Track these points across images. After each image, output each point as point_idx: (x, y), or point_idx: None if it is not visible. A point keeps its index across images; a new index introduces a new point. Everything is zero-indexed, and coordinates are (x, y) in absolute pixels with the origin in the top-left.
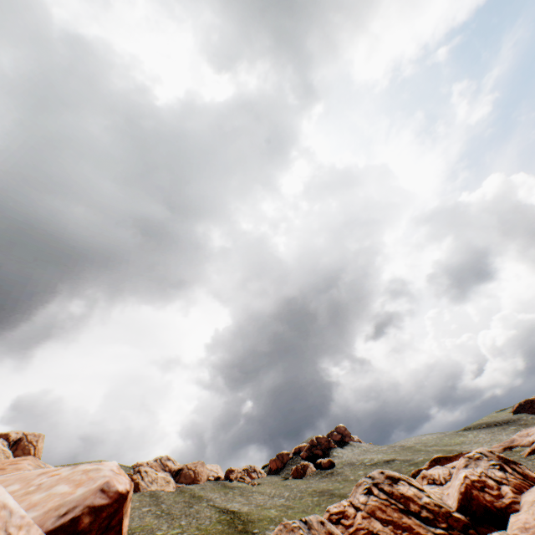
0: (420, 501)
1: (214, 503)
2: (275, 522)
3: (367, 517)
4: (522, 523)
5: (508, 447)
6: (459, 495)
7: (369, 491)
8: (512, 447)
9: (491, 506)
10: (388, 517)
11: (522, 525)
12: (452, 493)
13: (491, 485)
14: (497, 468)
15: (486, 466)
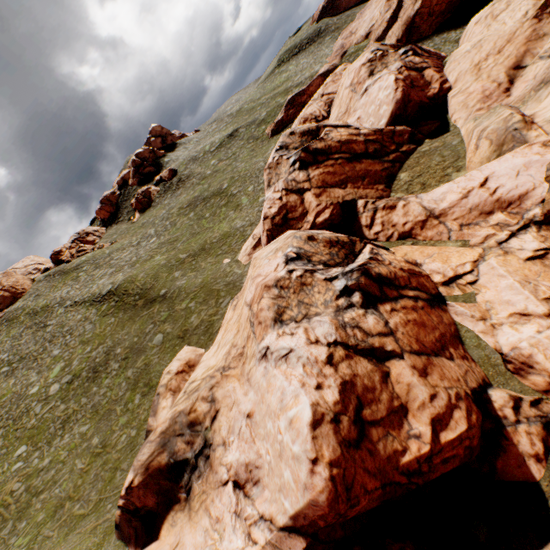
0: (361, 138)
1: (74, 301)
2: (176, 267)
3: (322, 192)
4: (481, 95)
5: (345, 55)
6: (394, 106)
7: (302, 163)
8: (347, 53)
9: (425, 100)
10: (342, 178)
11: (481, 96)
12: (369, 114)
13: (416, 77)
14: (412, 55)
15: (397, 61)
